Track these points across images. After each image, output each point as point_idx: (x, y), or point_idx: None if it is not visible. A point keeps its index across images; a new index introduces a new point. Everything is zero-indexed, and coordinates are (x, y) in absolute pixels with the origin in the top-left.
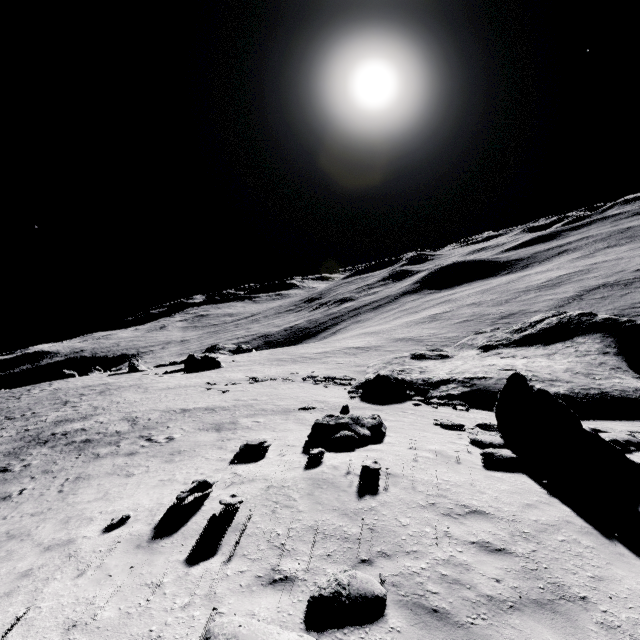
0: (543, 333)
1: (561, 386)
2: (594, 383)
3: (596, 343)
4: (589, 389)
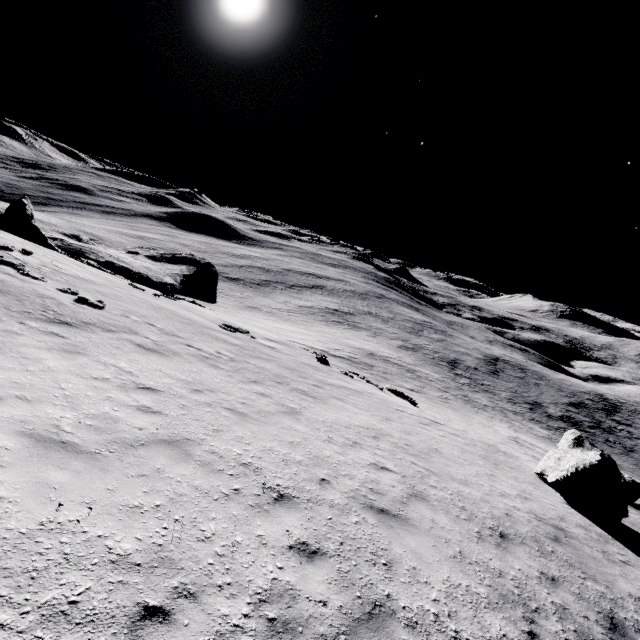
0: (173, 258)
1: (122, 264)
2: (145, 271)
3: (186, 269)
4: (136, 270)
